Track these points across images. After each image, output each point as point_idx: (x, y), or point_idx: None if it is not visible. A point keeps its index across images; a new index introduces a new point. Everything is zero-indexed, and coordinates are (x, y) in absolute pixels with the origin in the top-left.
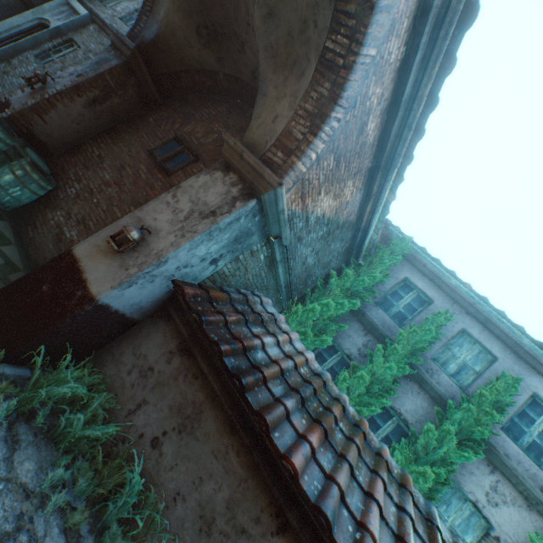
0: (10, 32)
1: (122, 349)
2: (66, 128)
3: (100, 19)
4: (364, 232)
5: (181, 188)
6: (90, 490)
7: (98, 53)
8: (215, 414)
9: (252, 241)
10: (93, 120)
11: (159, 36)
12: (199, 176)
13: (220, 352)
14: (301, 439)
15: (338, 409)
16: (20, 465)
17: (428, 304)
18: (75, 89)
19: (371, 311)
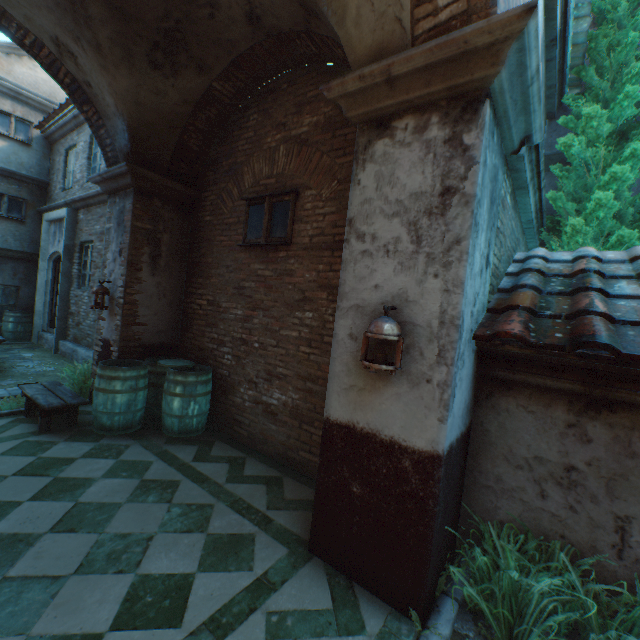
0: (48, 293)
1: (490, 473)
2: (161, 311)
3: (78, 200)
4: (560, 39)
5: (355, 220)
6: None
7: (110, 216)
8: None
9: (498, 185)
10: (170, 279)
11: (131, 127)
12: (356, 180)
13: None
14: None
15: None
16: None
17: None
18: (131, 268)
19: None
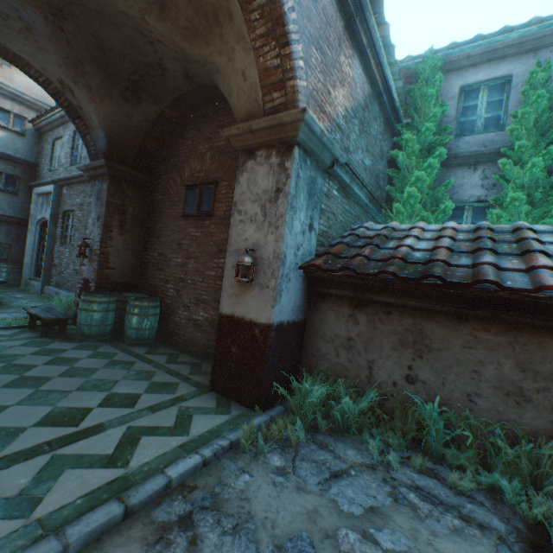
0: (35, 249)
1: (315, 346)
2: (126, 260)
3: (63, 180)
4: (386, 92)
5: (237, 203)
6: (403, 441)
7: (91, 194)
8: (433, 322)
9: (319, 186)
10: (133, 238)
11: (108, 136)
12: (238, 181)
13: (391, 274)
14: (531, 271)
15: (528, 233)
16: (346, 455)
17: (507, 83)
18: (106, 229)
19: (458, 148)
